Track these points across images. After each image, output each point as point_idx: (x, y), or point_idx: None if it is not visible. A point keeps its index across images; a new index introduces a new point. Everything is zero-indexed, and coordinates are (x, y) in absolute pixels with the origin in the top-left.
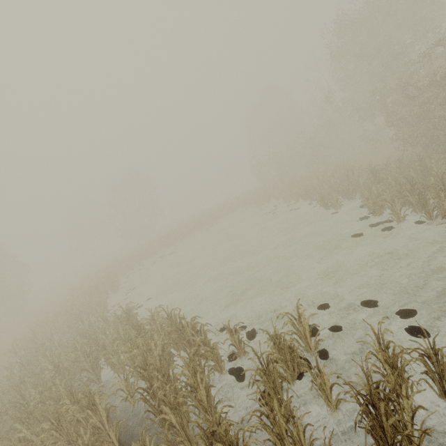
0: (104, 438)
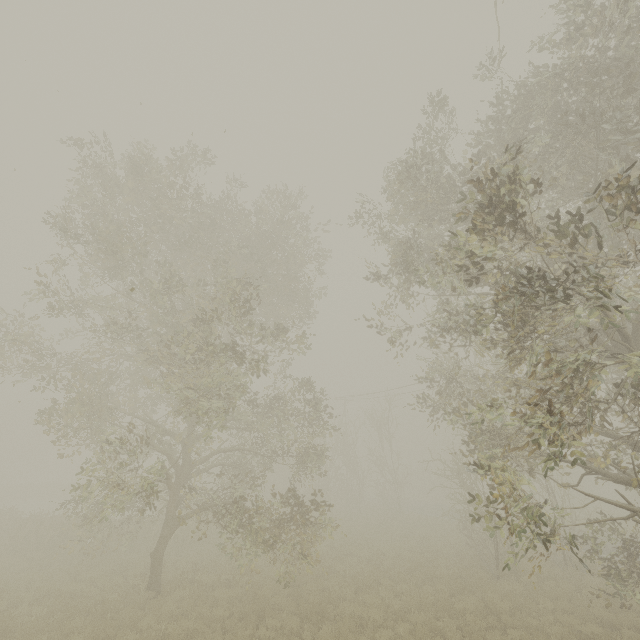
0: None
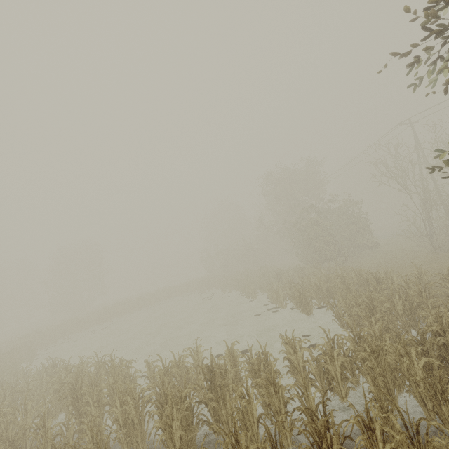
0: (22, 443)
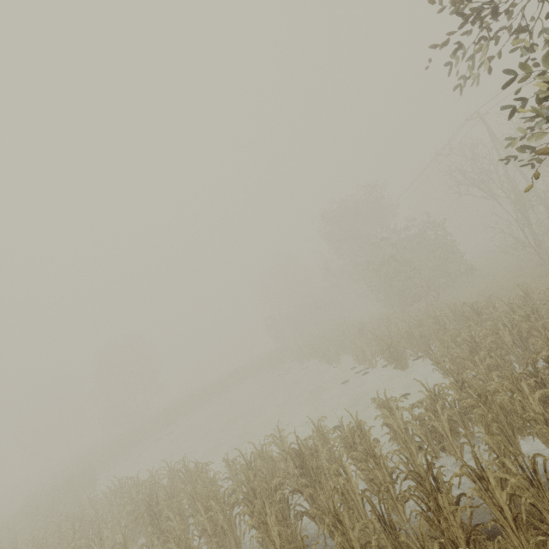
0: None
